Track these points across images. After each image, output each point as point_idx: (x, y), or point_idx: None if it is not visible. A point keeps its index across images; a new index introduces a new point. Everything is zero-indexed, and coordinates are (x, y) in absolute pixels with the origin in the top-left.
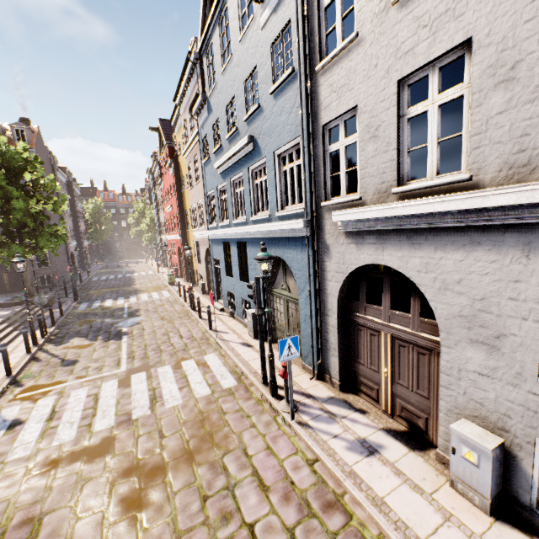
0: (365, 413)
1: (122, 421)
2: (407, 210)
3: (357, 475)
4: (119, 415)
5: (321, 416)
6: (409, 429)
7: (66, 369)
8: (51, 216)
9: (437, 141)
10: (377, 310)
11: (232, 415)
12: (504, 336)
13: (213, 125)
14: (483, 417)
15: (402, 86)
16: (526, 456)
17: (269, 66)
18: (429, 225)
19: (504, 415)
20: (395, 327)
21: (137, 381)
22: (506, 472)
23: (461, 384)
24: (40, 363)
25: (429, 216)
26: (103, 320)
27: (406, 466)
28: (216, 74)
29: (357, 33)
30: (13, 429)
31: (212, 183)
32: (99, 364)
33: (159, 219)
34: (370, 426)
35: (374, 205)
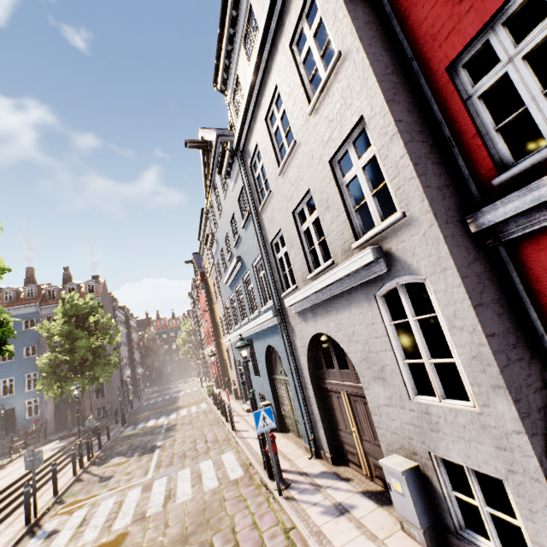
0: (349, 481)
1: (137, 519)
2: (312, 290)
3: (322, 533)
4: (136, 515)
5: (308, 489)
6: (385, 487)
7: (102, 484)
8: (110, 349)
9: (317, 242)
10: (334, 373)
11: (231, 501)
12: (384, 367)
13: (221, 252)
14: (402, 446)
15: (296, 214)
16: (432, 473)
17: (239, 211)
18: (327, 296)
19: (409, 438)
20: (345, 384)
21: (158, 484)
22: (432, 498)
23: (383, 420)
24: (83, 482)
25: (325, 290)
26: (142, 438)
27: (369, 519)
28: (217, 219)
29: (270, 190)
30: (50, 537)
31: (226, 295)
32: (130, 475)
33: (201, 335)
34: (349, 491)
35: (299, 290)
